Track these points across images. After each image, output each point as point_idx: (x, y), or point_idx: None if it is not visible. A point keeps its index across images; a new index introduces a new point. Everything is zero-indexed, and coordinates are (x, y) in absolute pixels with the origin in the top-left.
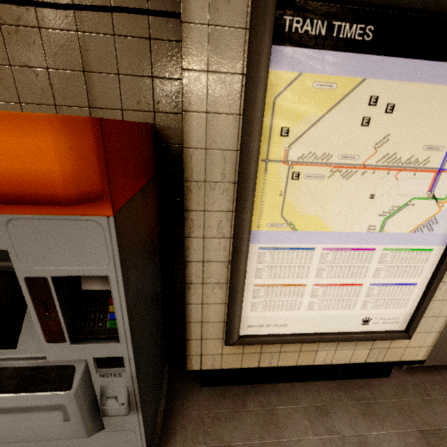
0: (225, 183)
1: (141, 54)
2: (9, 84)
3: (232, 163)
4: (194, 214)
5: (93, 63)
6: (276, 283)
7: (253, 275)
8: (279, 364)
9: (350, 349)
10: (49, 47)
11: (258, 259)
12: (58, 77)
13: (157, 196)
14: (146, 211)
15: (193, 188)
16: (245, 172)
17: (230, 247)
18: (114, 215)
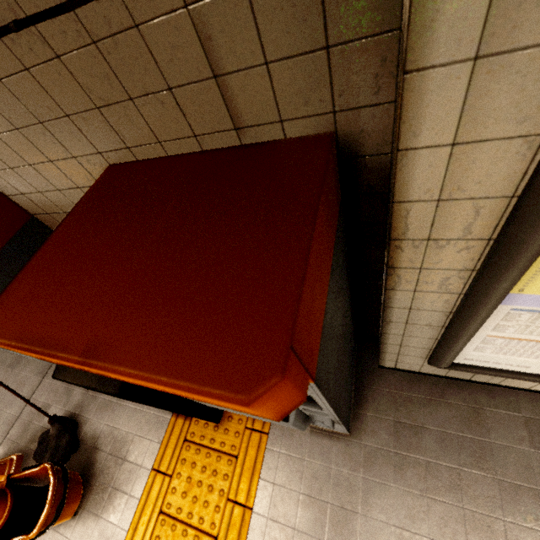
0: (469, 240)
1: (302, 3)
2: (140, 123)
3: (494, 215)
4: (403, 271)
5: (224, 56)
6: (529, 338)
7: (490, 329)
8: (501, 384)
9: None
10: (160, 53)
11: (504, 318)
12: (185, 96)
13: (343, 224)
14: (335, 280)
15: (404, 246)
16: (521, 237)
17: (457, 301)
18: (314, 378)
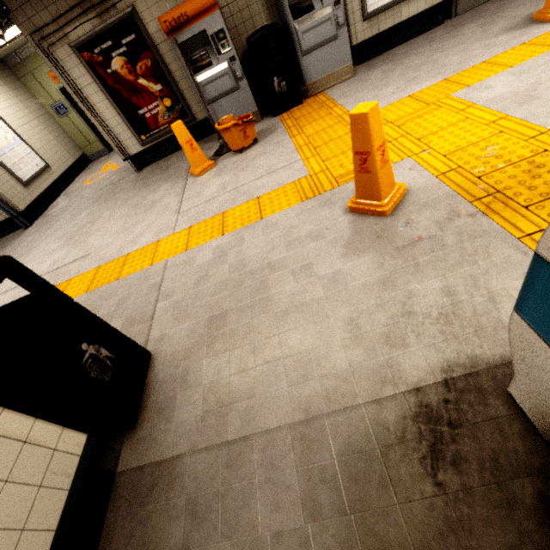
0: None
1: None
2: None
3: None
4: None
5: None
6: None
7: None
8: (387, 27)
9: (415, 4)
10: None
11: None
12: None
13: None
14: None
15: None
16: None
17: None
18: None
